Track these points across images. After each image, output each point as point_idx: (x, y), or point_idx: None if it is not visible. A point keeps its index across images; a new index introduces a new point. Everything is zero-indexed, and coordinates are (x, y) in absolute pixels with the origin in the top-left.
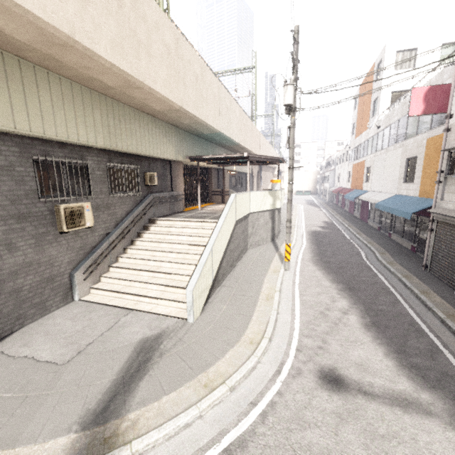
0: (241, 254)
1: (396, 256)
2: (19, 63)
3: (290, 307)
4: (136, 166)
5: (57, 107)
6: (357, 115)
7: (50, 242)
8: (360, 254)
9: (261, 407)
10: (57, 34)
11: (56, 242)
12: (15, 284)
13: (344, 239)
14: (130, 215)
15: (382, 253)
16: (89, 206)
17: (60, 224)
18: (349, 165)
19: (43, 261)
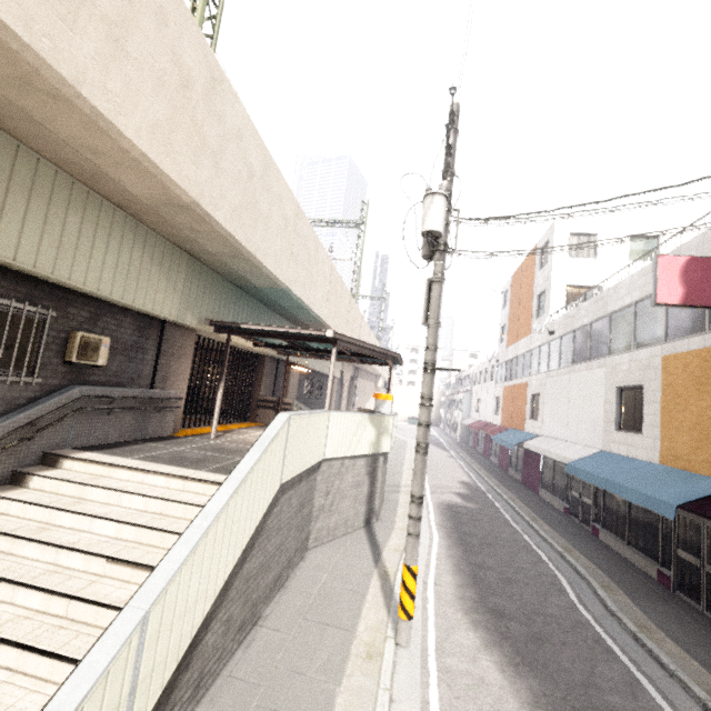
0: (286, 571)
1: (641, 599)
2: None
3: None
4: (44, 310)
5: None
6: (509, 314)
7: None
8: (560, 584)
9: None
10: None
11: None
12: None
13: (511, 532)
14: None
15: (606, 586)
16: None
17: None
18: (497, 387)
19: None
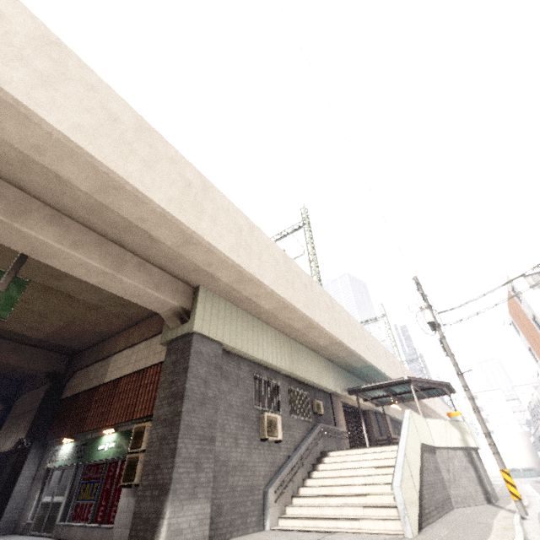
0: (445, 506)
1: None
2: (257, 321)
3: None
4: (306, 393)
5: (268, 343)
6: (525, 338)
7: (255, 447)
8: None
9: None
10: (285, 302)
11: (258, 449)
12: (234, 481)
13: None
14: (305, 441)
15: None
16: (280, 419)
17: (262, 430)
18: None
19: (249, 465)
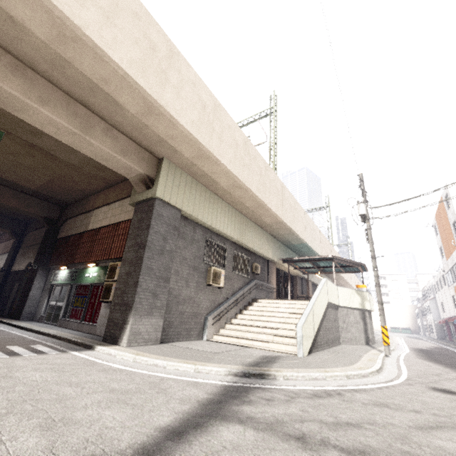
0: (334, 342)
1: None
2: (214, 196)
3: (395, 368)
4: (248, 257)
5: (222, 216)
6: (440, 239)
7: (201, 289)
8: None
9: (377, 386)
10: (239, 182)
11: (204, 290)
12: (182, 308)
13: None
14: (241, 290)
15: None
16: (223, 273)
17: (209, 279)
18: (449, 288)
19: (196, 300)
